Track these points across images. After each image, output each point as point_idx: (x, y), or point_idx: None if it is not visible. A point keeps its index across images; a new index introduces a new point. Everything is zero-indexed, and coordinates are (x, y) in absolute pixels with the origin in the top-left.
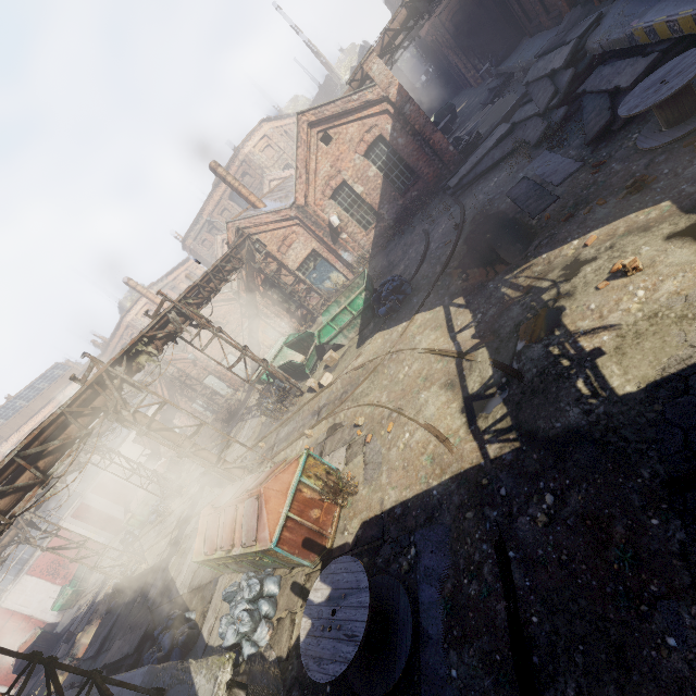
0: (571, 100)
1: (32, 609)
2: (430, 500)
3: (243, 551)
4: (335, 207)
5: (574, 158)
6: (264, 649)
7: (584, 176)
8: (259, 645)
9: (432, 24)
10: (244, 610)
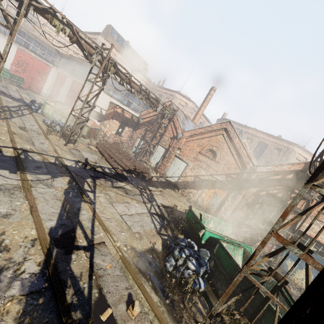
0: None
1: None
2: None
3: None
4: None
5: None
6: None
7: None
8: None
9: None
10: None
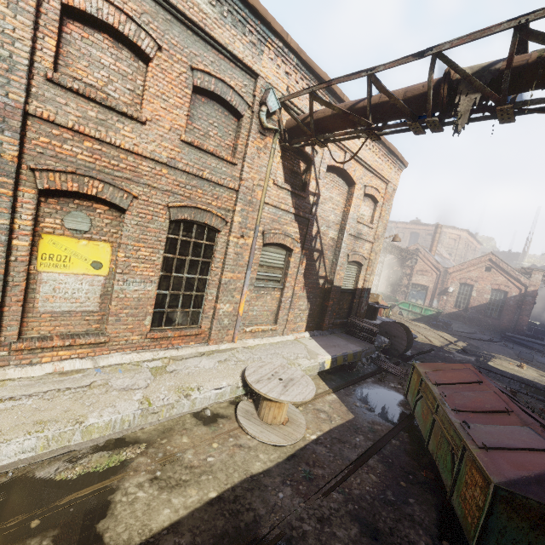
0: None
1: None
2: (415, 341)
3: None
4: (457, 287)
5: None
6: None
7: None
8: None
9: None
10: None
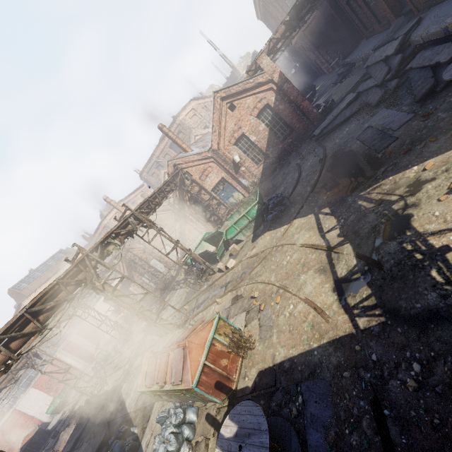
0: (400, 75)
1: (34, 411)
2: (312, 359)
3: (172, 388)
4: (237, 150)
5: (407, 111)
6: None
7: (416, 123)
8: None
9: (299, 37)
10: (171, 432)
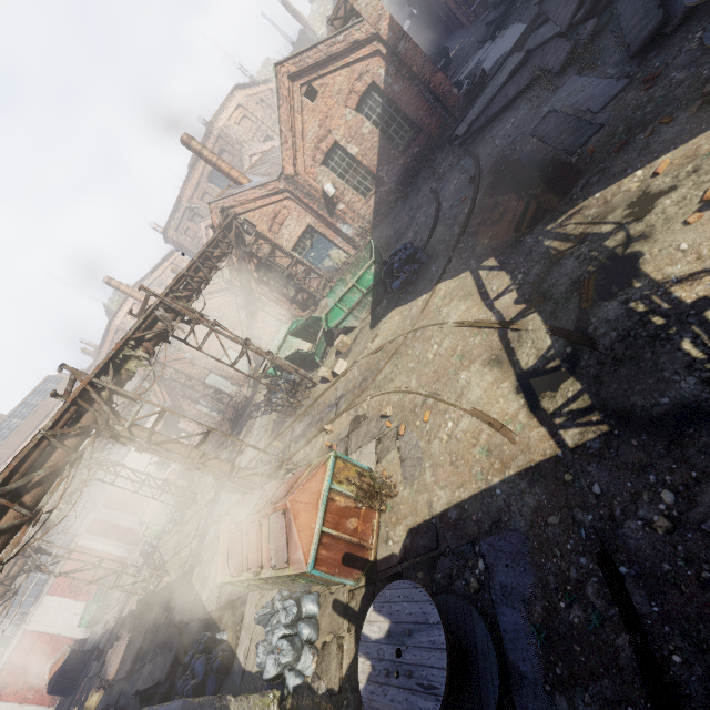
0: (599, 11)
1: (58, 628)
2: (493, 501)
3: (274, 574)
4: (328, 173)
5: (615, 76)
6: (311, 680)
7: (634, 95)
8: (304, 674)
9: None
10: (282, 636)
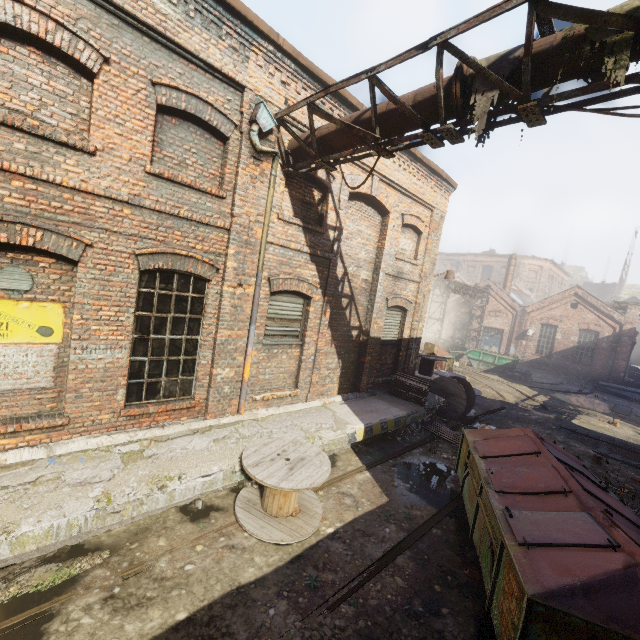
0: None
1: None
2: (484, 397)
3: None
4: (538, 329)
5: None
6: None
7: None
8: None
9: None
10: None
